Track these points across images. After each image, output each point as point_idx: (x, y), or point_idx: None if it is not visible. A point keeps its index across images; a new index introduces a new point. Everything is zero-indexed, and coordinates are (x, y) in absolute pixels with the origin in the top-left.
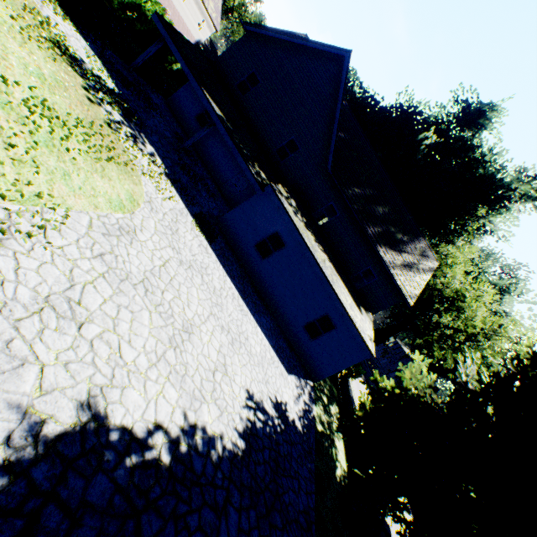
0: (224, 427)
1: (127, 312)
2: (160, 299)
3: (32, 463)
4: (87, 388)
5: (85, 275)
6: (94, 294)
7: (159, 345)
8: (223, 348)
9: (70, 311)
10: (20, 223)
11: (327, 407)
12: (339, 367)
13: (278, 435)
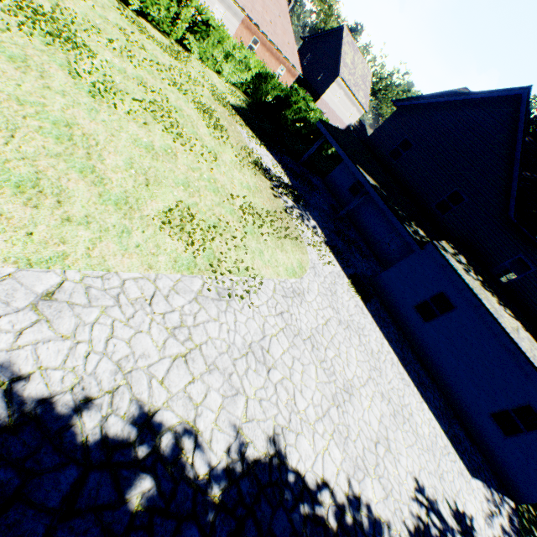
0: (390, 514)
1: (299, 364)
2: (323, 355)
3: (240, 476)
4: (273, 425)
5: (271, 329)
6: (276, 345)
7: (323, 400)
8: (384, 418)
9: (262, 357)
10: (237, 289)
11: None
12: None
13: None
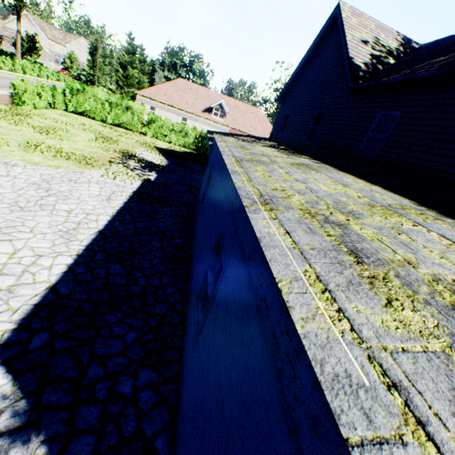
0: None
1: None
2: None
3: None
4: None
5: None
6: None
7: None
8: None
9: None
10: None
11: None
12: None
13: None
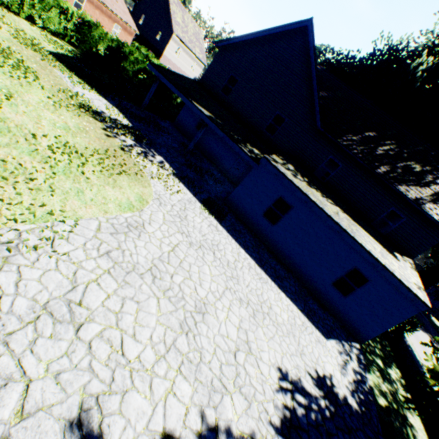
0: (254, 423)
1: (133, 303)
2: (169, 283)
3: None
4: (79, 401)
5: (89, 274)
6: (97, 292)
7: (167, 333)
8: (243, 323)
9: (68, 314)
10: (28, 239)
11: (385, 372)
12: (386, 324)
13: (327, 421)
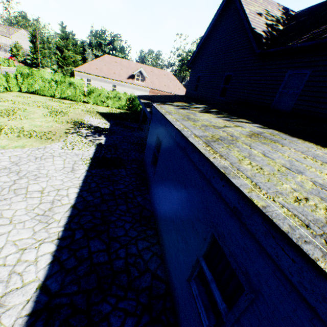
0: None
1: None
2: None
3: None
4: None
5: None
6: None
7: None
8: None
9: None
10: None
11: None
12: None
13: None
